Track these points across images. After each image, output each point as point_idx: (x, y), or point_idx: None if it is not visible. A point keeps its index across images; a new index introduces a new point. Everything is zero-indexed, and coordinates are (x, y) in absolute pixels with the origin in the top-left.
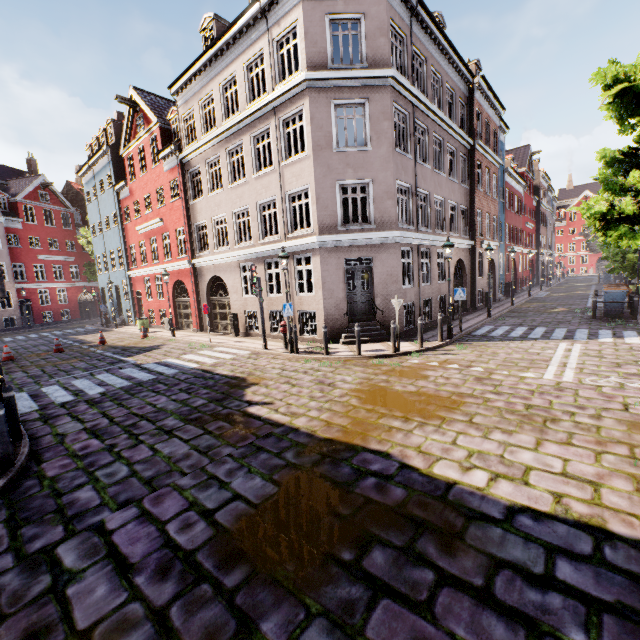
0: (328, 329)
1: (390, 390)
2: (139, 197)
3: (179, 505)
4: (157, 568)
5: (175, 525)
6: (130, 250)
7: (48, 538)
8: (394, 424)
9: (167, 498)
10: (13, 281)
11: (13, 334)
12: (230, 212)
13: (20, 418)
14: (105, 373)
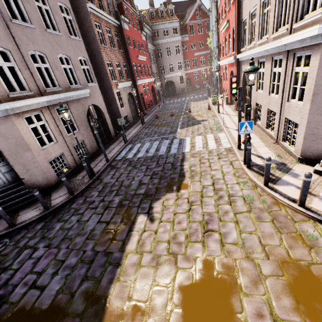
0: (305, 148)
1: (232, 300)
2: (222, 3)
3: (42, 267)
4: (2, 295)
5: (28, 278)
6: (220, 46)
7: (33, 242)
8: None
9: (49, 257)
10: (184, 70)
11: (180, 97)
12: (258, 3)
13: (112, 163)
14: (158, 141)
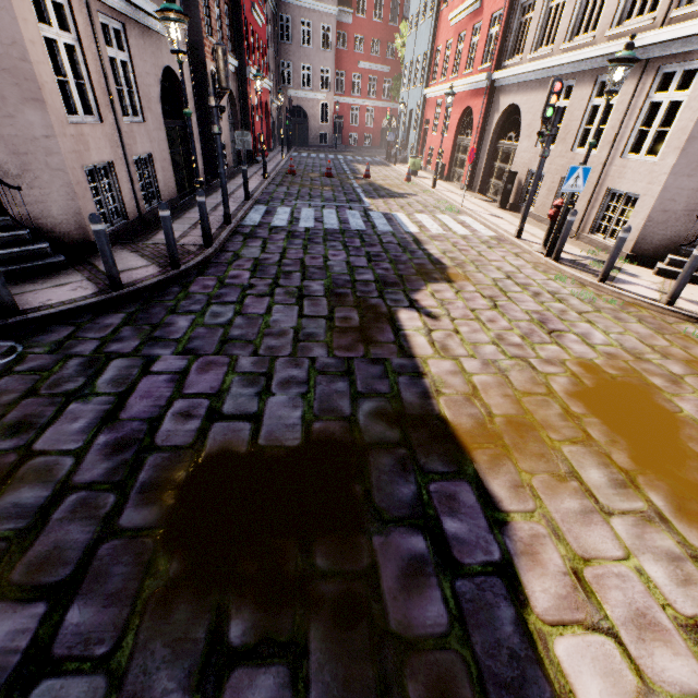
0: (644, 237)
1: (660, 401)
2: None
3: (210, 385)
4: (120, 439)
5: (182, 405)
6: (435, 56)
7: (123, 346)
8: (587, 473)
9: (213, 370)
10: (333, 92)
11: (321, 152)
12: None
13: (237, 228)
14: (333, 209)
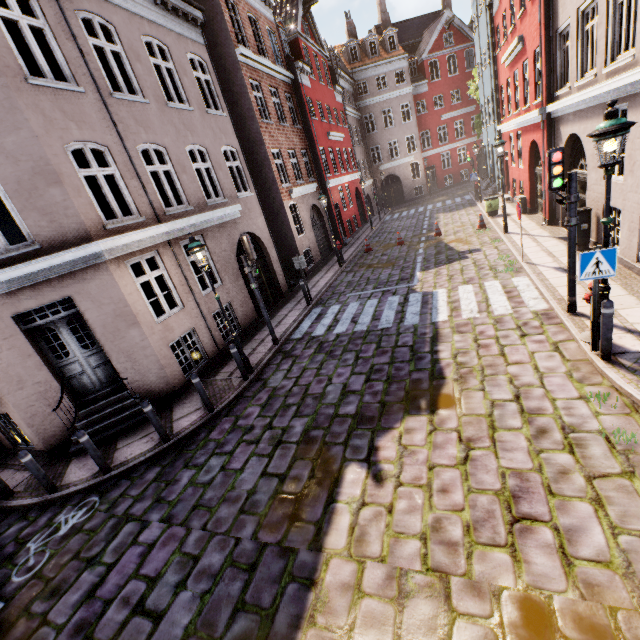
0: None
1: None
2: (505, 5)
3: (157, 566)
4: (83, 620)
5: (130, 588)
6: (500, 94)
7: (140, 507)
8: None
9: (169, 545)
10: (420, 151)
11: (414, 205)
12: None
13: (284, 345)
14: (376, 298)
